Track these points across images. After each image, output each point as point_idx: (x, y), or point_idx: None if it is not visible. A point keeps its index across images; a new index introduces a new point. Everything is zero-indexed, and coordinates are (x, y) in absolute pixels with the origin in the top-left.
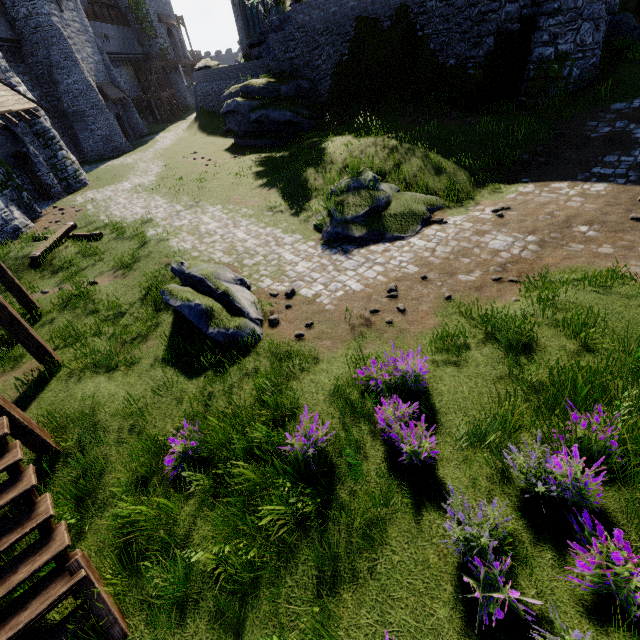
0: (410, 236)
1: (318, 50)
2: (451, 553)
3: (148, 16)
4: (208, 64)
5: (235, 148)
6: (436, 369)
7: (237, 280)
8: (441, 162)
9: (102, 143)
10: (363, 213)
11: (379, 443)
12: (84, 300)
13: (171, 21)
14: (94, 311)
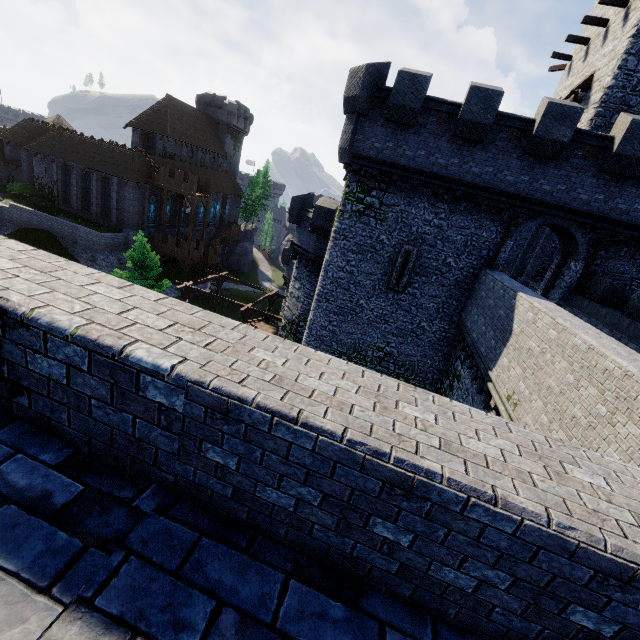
0: None
1: (6, 227)
2: None
3: None
4: None
5: None
6: None
7: None
8: None
9: None
10: None
11: None
12: None
13: None
14: None
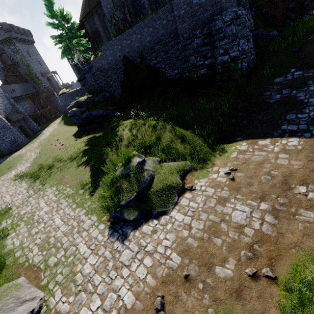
0: (171, 208)
1: (109, 77)
2: None
3: (36, 75)
4: (64, 91)
5: (78, 133)
6: None
7: None
8: (183, 132)
9: (10, 144)
10: (133, 197)
11: None
12: None
13: (48, 74)
14: None
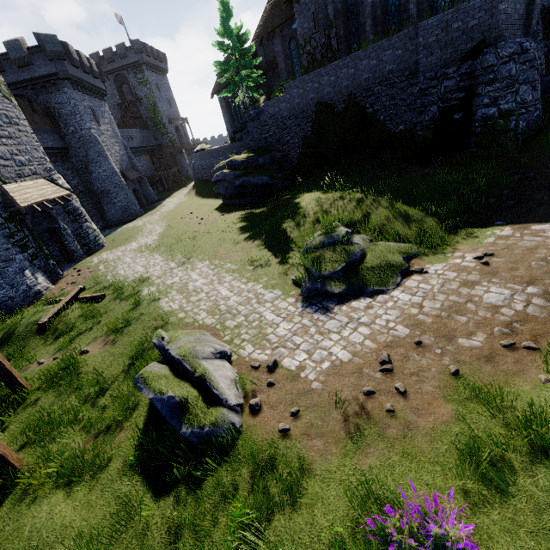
0: (391, 289)
1: (287, 130)
2: None
3: (162, 121)
4: (203, 147)
5: (223, 207)
6: (475, 510)
7: (217, 353)
8: (407, 210)
9: (121, 211)
10: (340, 268)
11: None
12: (70, 375)
13: (178, 122)
14: (77, 388)
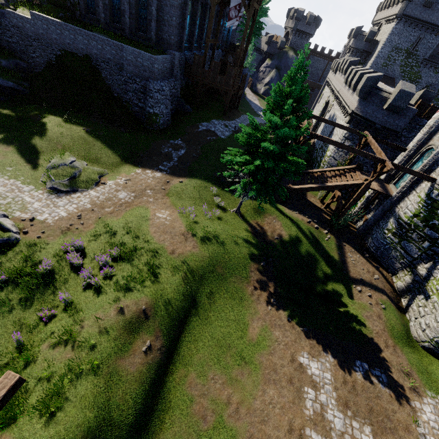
0: (90, 190)
1: (32, 48)
2: (83, 279)
3: None
4: None
5: None
6: (90, 242)
7: (2, 215)
8: (108, 151)
9: None
10: (67, 179)
11: (69, 264)
12: None
13: None
14: None
